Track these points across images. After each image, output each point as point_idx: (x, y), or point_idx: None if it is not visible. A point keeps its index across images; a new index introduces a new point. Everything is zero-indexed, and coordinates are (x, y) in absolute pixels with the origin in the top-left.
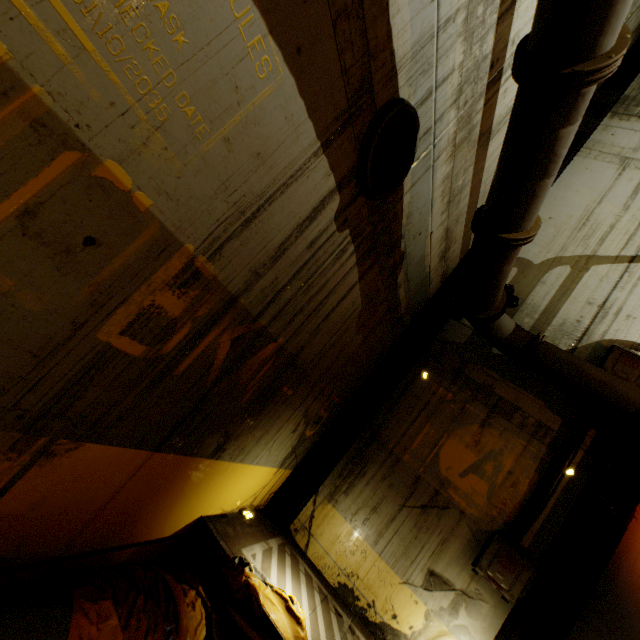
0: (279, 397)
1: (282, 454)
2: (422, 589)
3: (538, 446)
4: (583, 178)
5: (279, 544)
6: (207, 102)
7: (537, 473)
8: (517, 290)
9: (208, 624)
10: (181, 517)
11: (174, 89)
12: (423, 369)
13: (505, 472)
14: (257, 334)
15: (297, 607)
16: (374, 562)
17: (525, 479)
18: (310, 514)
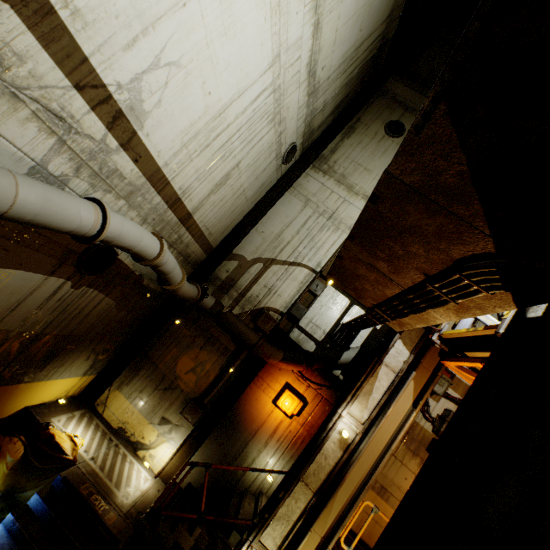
0: (66, 351)
1: (82, 370)
2: (158, 425)
3: (223, 359)
4: (286, 208)
5: (82, 413)
6: None
7: (219, 371)
8: (235, 275)
9: (26, 450)
10: (12, 408)
11: None
12: (178, 318)
13: (206, 371)
14: (37, 336)
15: (80, 439)
16: (137, 416)
17: (213, 374)
18: (107, 396)
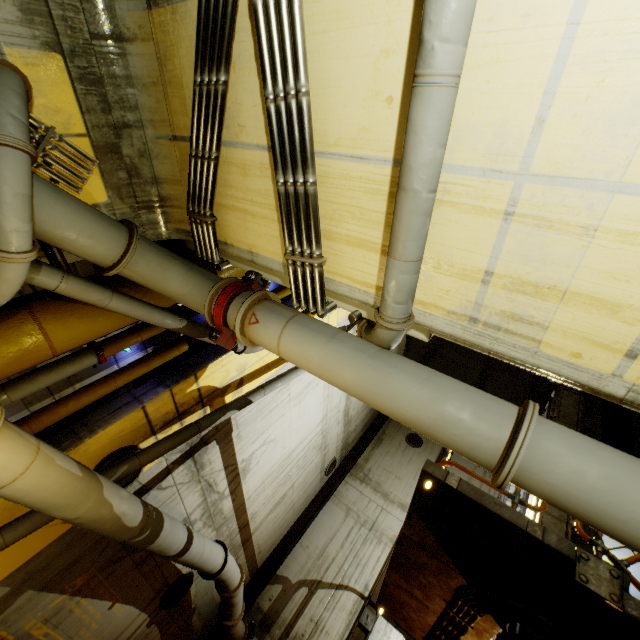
0: None
1: None
2: None
3: None
4: (329, 518)
5: None
6: (99, 632)
7: None
8: (279, 604)
9: None
10: None
11: (90, 637)
12: None
13: None
14: None
15: None
16: None
17: None
18: None
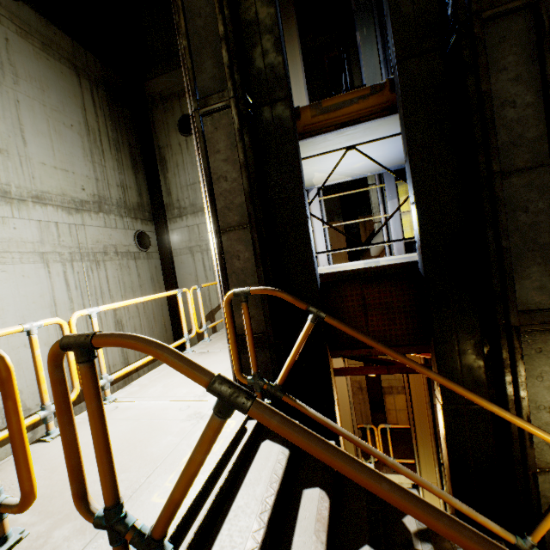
0: None
1: None
2: None
3: None
4: (184, 269)
5: None
6: None
7: None
8: None
9: None
10: None
11: None
12: None
13: None
14: None
15: None
16: None
17: None
18: None
